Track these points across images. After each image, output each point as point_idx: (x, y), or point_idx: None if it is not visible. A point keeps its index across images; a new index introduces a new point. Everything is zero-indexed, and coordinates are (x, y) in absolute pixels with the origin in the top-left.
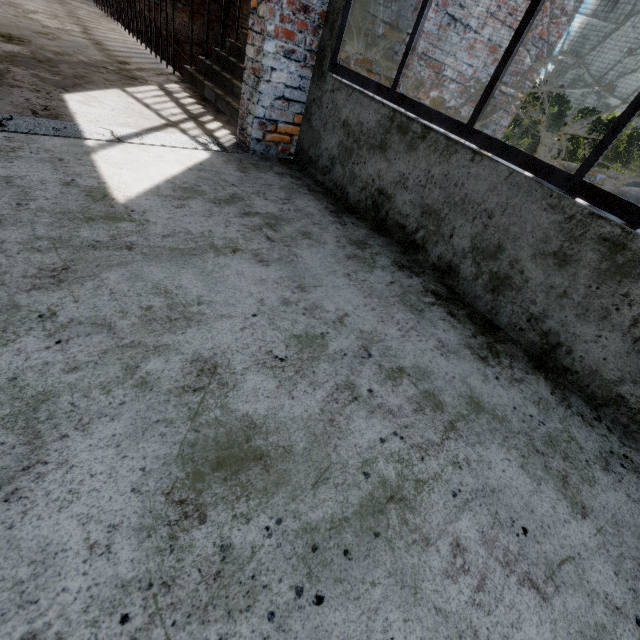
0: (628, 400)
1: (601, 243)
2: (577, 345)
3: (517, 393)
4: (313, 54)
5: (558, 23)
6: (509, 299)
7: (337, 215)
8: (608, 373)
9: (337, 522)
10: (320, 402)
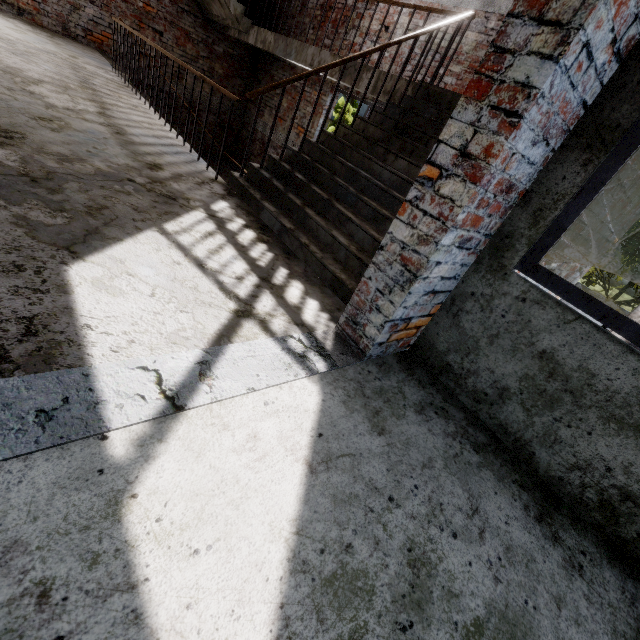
0: None
1: None
2: None
3: None
4: (487, 237)
5: None
6: None
7: (551, 530)
8: None
9: None
10: None
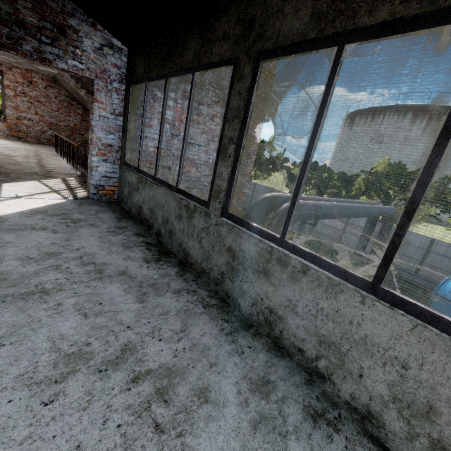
0: (205, 269)
1: (185, 208)
2: (191, 251)
3: (154, 271)
4: (118, 160)
5: (252, 140)
6: (174, 239)
7: (120, 219)
8: (199, 260)
9: (8, 295)
10: (37, 269)
